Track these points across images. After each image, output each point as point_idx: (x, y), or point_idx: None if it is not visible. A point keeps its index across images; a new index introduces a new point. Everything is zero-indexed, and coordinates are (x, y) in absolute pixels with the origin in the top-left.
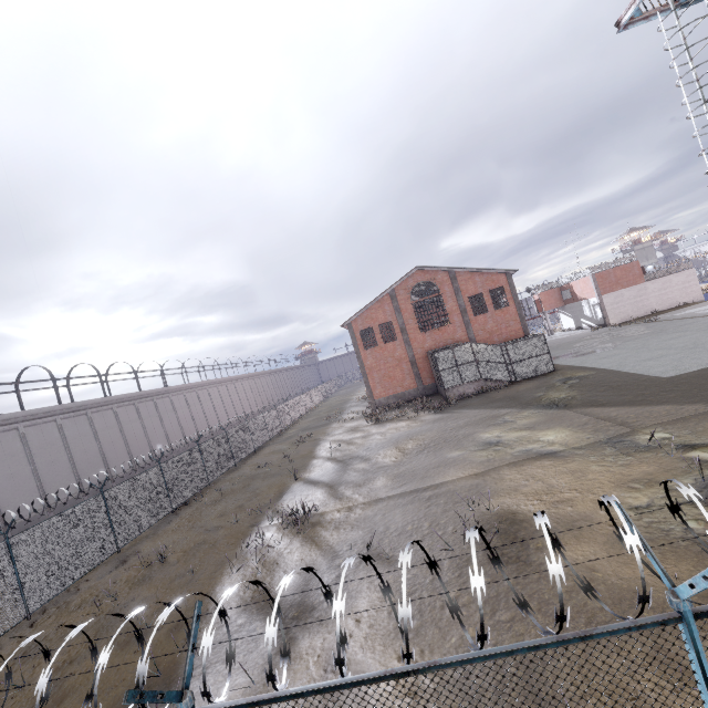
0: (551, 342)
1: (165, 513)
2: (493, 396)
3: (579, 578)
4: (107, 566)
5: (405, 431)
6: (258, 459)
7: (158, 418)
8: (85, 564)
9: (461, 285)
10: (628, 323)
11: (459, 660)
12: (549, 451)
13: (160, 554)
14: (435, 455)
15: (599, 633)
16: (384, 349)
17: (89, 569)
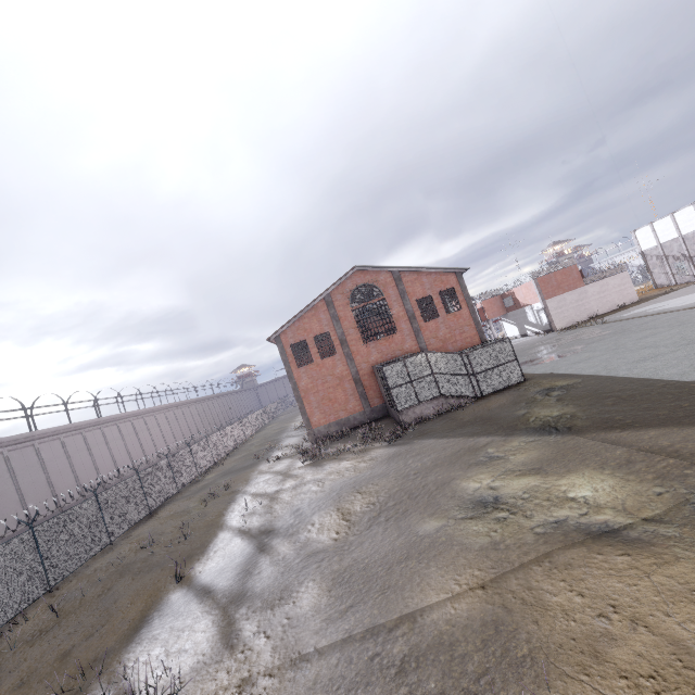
0: None
1: None
2: (460, 417)
3: None
4: None
5: (350, 478)
6: (148, 529)
7: (10, 478)
8: None
9: (407, 287)
10: (577, 327)
11: None
12: (603, 526)
13: None
14: (398, 526)
15: None
16: (321, 365)
17: None
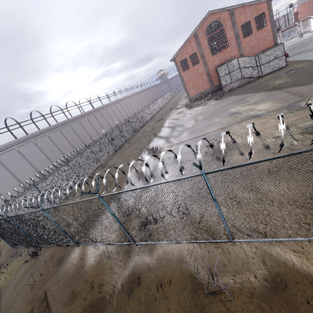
0: (297, 43)
1: (113, 152)
2: (246, 87)
3: (182, 166)
4: (100, 169)
5: (200, 111)
6: (143, 130)
7: (103, 118)
8: (92, 168)
9: (237, 18)
10: None
11: (150, 185)
12: (257, 114)
13: (113, 164)
14: (209, 121)
15: (182, 178)
16: (193, 69)
17: (94, 170)
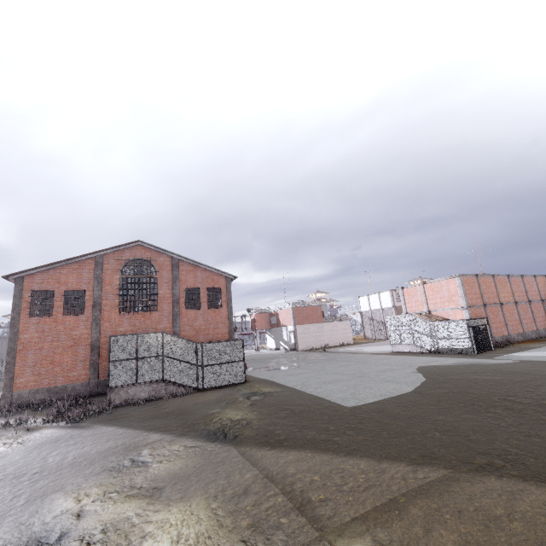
0: (255, 355)
1: None
2: (165, 406)
3: None
4: None
5: None
6: None
7: None
8: None
9: (182, 275)
10: (311, 350)
11: None
12: None
13: None
14: None
15: None
16: (60, 321)
17: None
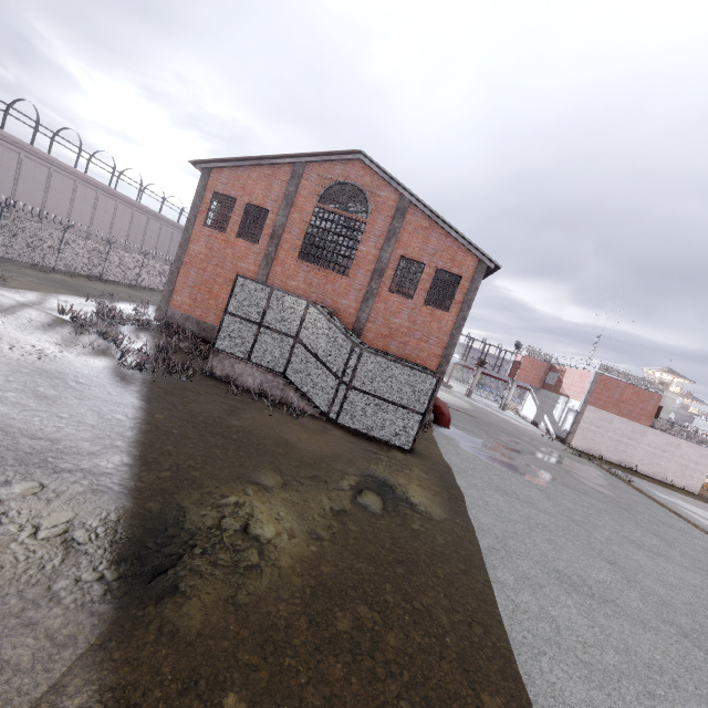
0: (489, 414)
1: None
2: (245, 415)
3: None
4: None
5: None
6: None
7: None
8: None
9: (404, 231)
10: (591, 459)
11: None
12: None
13: None
14: None
15: None
16: (231, 243)
17: None
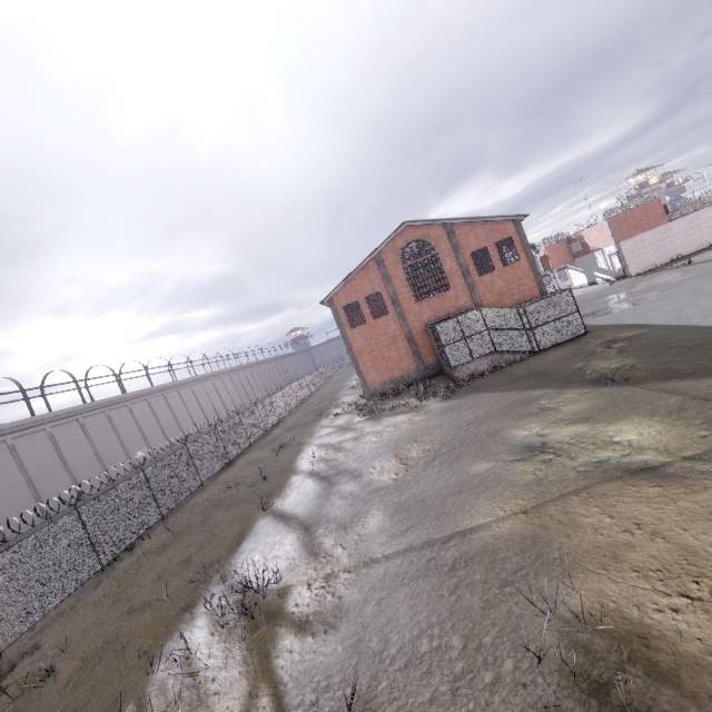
0: None
1: (88, 575)
2: (515, 372)
3: None
4: None
5: (406, 430)
6: (231, 474)
7: (113, 433)
8: None
9: (461, 240)
10: (655, 271)
11: None
12: (642, 465)
13: (44, 670)
14: (451, 468)
15: None
16: (374, 325)
17: None
